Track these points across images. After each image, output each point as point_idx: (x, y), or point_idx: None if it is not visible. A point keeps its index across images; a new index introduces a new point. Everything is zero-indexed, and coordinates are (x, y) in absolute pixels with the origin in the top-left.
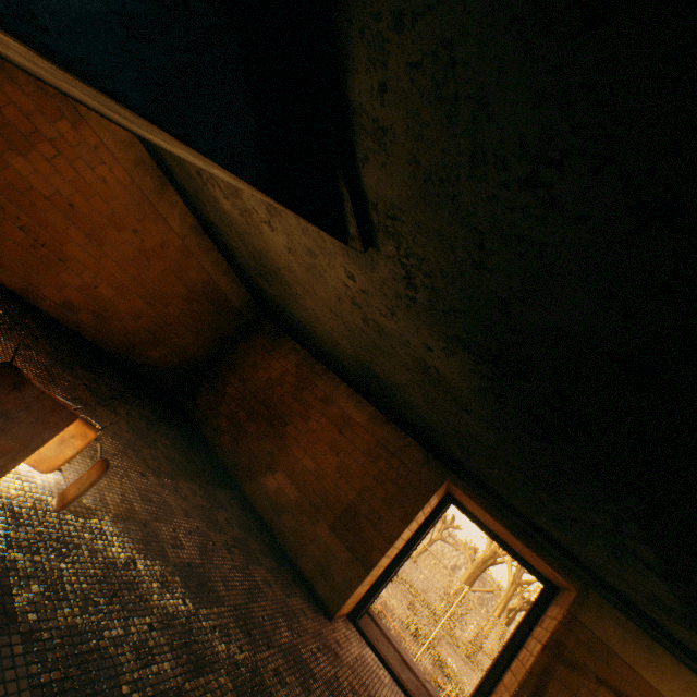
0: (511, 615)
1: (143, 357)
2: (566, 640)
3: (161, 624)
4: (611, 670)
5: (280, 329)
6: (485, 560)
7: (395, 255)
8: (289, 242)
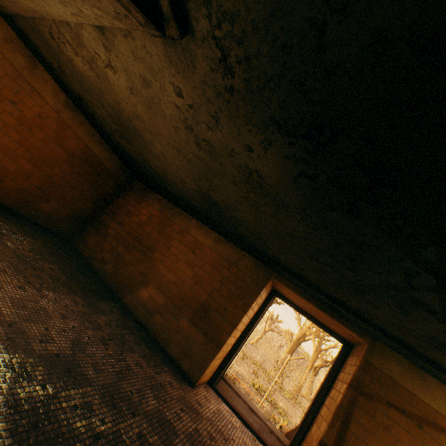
0: (316, 371)
1: (37, 209)
2: (364, 379)
3: (6, 411)
4: (396, 395)
5: (146, 186)
6: (298, 339)
7: (209, 30)
8: (128, 79)
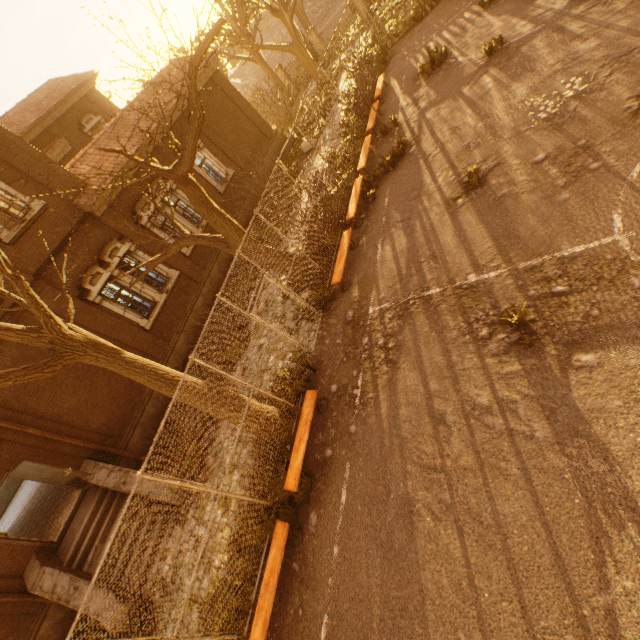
0: None
1: None
2: None
3: None
4: None
5: None
6: None
7: None
8: None
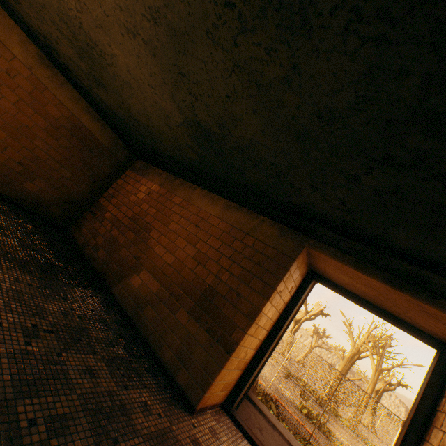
0: (378, 395)
1: (21, 190)
2: None
3: None
4: None
5: (147, 163)
6: (352, 356)
7: None
8: None
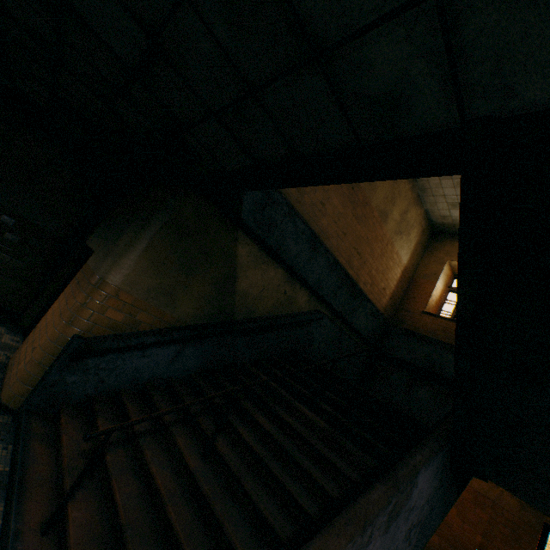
0: None
1: None
2: None
3: None
4: None
5: None
6: None
7: None
8: None
